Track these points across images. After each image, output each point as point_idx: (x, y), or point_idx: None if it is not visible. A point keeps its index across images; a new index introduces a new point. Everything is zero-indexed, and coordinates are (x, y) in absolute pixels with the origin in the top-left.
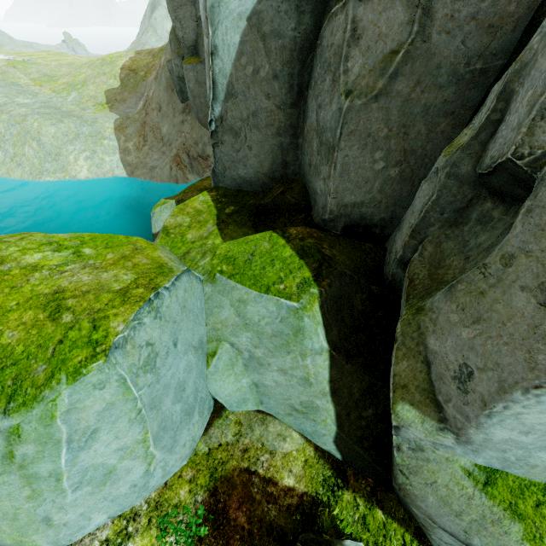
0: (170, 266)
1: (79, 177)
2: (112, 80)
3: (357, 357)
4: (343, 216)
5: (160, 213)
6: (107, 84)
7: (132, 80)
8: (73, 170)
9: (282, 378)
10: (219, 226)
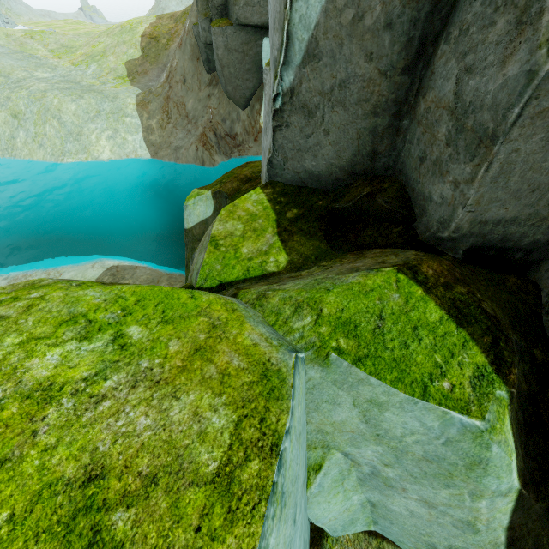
0: (275, 365)
1: (102, 159)
2: (132, 50)
3: (542, 482)
4: (474, 235)
5: (194, 206)
6: (128, 55)
7: (154, 49)
8: (95, 150)
9: (424, 510)
10: (281, 236)
